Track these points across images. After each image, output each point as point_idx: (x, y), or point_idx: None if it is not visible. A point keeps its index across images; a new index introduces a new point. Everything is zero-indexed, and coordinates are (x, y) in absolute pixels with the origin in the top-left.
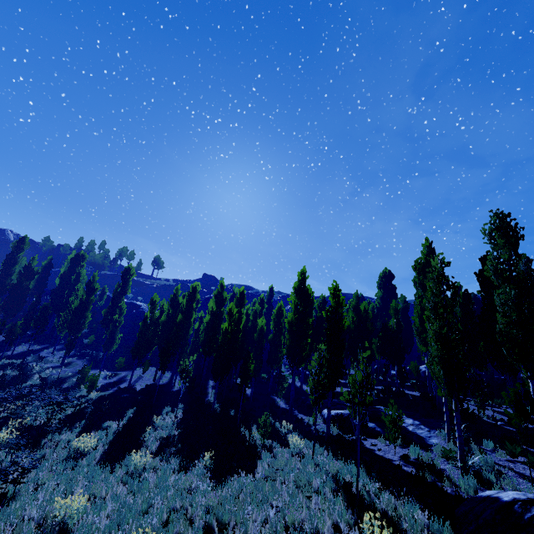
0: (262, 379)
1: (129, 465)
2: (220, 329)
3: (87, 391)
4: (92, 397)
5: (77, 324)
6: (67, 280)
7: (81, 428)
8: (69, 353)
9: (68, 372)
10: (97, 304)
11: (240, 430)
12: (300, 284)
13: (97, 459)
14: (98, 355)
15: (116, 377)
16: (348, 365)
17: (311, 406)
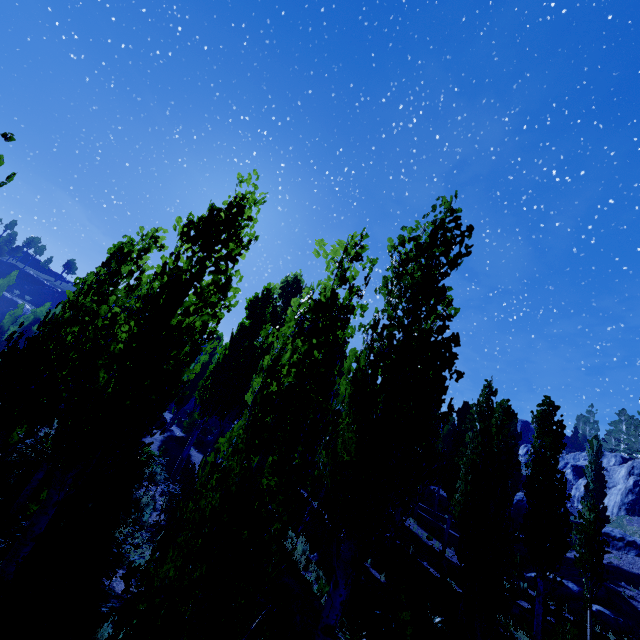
0: None
1: None
2: None
3: None
4: None
5: None
6: None
7: None
8: None
9: None
10: None
11: None
12: None
13: None
14: None
15: None
16: None
17: None
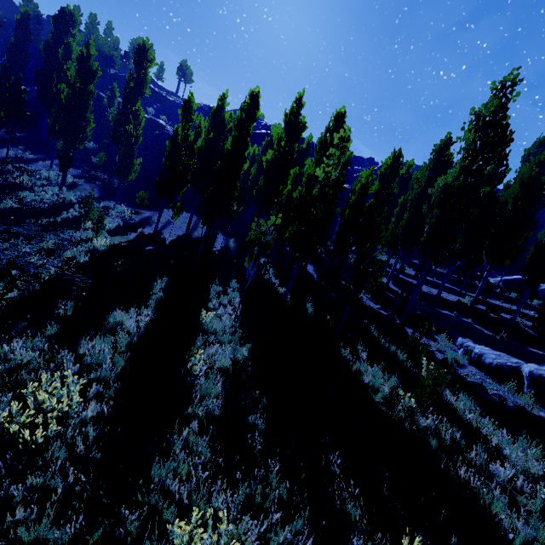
0: (319, 252)
1: (164, 517)
2: (287, 177)
3: (92, 234)
4: (98, 246)
5: (73, 129)
6: (54, 58)
7: (61, 323)
8: (66, 170)
9: (72, 198)
10: (106, 112)
11: (342, 353)
12: (499, 109)
13: (70, 479)
14: (112, 182)
15: (137, 217)
16: (415, 253)
17: (424, 320)
